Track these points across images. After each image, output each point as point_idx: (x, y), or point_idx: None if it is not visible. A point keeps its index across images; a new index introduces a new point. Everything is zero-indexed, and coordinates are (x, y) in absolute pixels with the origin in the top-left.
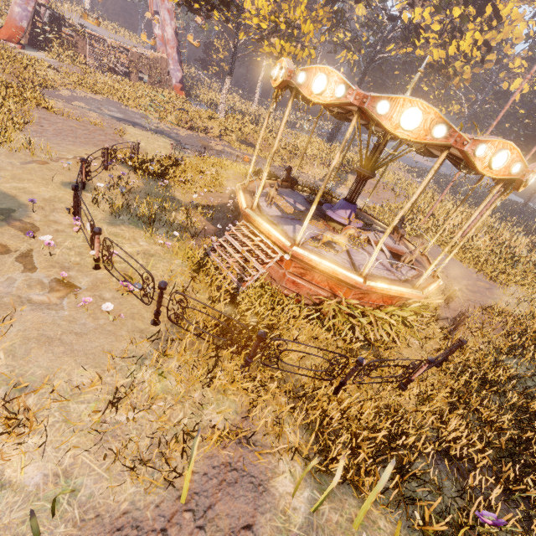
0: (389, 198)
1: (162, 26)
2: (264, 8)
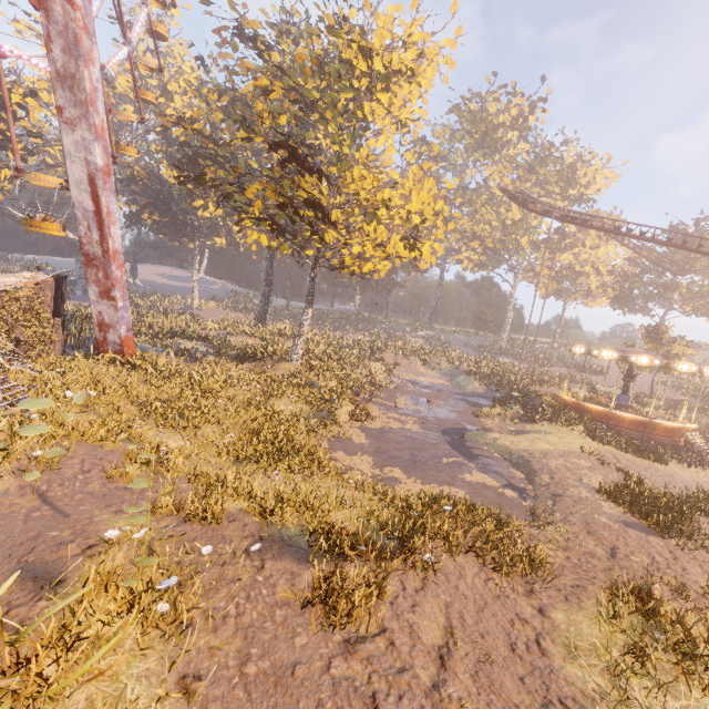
0: (411, 363)
1: (98, 224)
2: (376, 237)
